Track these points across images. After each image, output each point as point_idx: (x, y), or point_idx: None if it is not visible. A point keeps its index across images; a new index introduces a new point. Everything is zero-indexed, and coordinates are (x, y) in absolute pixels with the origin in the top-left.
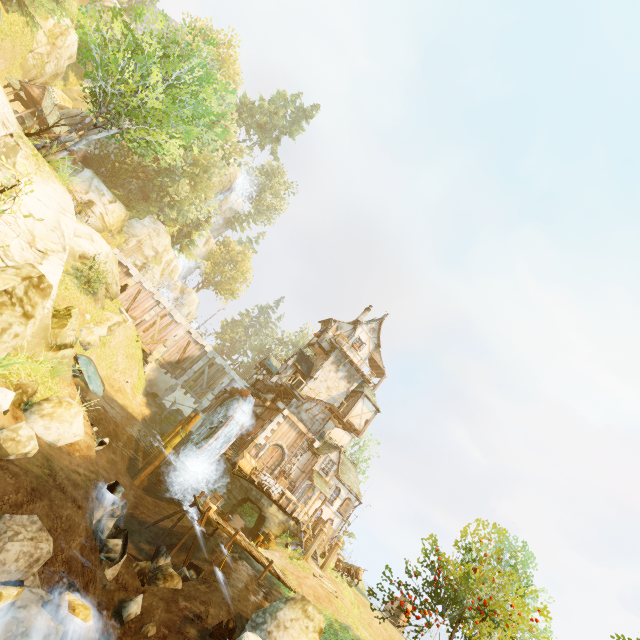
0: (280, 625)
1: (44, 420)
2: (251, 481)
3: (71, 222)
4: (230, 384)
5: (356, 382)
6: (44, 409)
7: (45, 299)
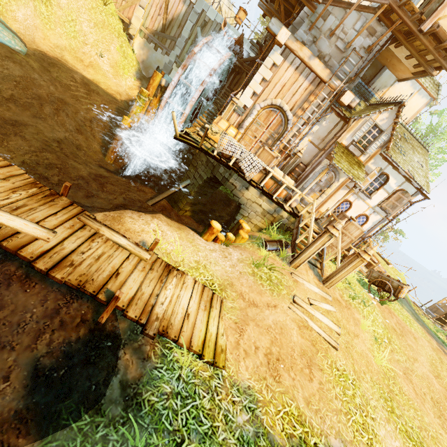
0: None
1: None
2: (205, 150)
3: None
4: None
5: None
6: None
7: None
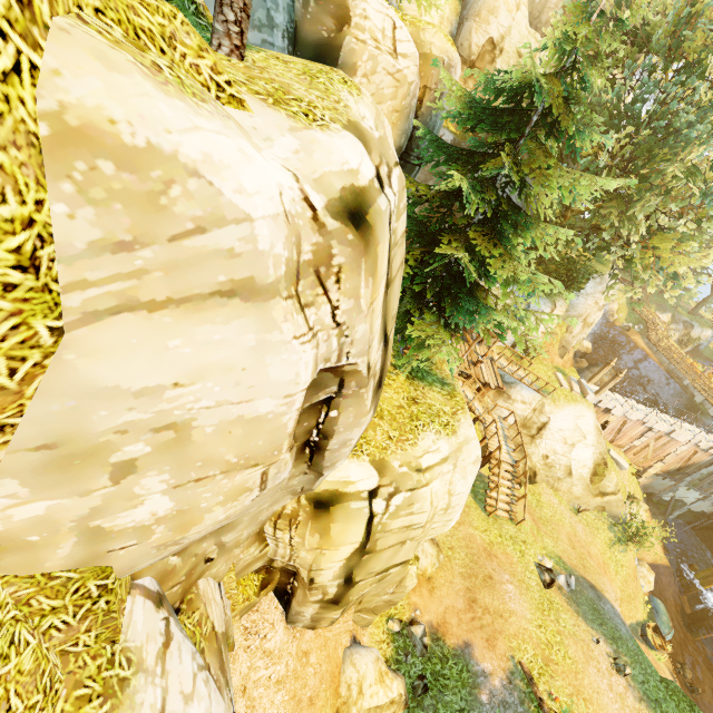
0: None
1: None
2: None
3: None
4: None
5: None
6: None
7: None
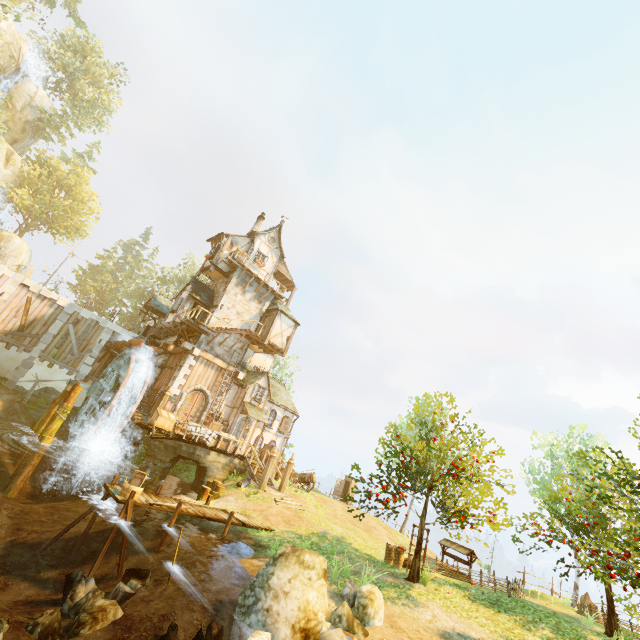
0: (278, 594)
1: None
2: (177, 438)
3: None
4: (112, 339)
5: (268, 301)
6: None
7: None
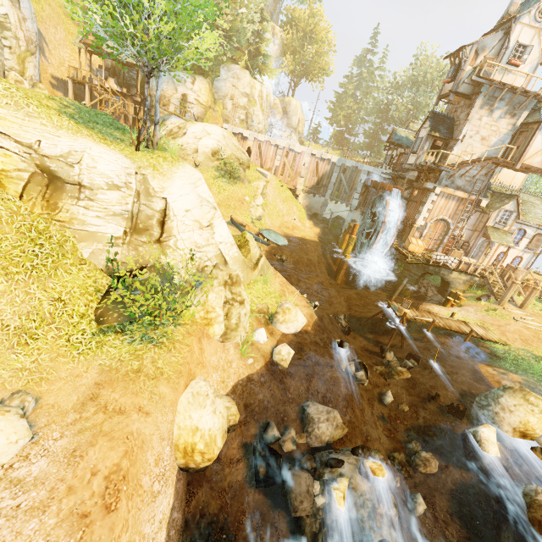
0: (504, 409)
1: (283, 325)
2: (425, 263)
3: (203, 186)
4: (368, 178)
5: (525, 110)
6: (279, 319)
7: (241, 285)
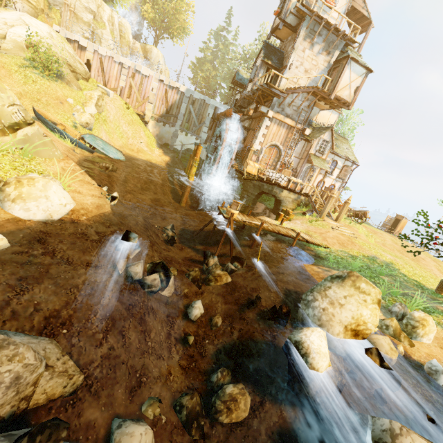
0: (334, 303)
1: (18, 204)
2: (260, 180)
3: None
4: (215, 113)
5: (337, 50)
6: (9, 194)
7: None
